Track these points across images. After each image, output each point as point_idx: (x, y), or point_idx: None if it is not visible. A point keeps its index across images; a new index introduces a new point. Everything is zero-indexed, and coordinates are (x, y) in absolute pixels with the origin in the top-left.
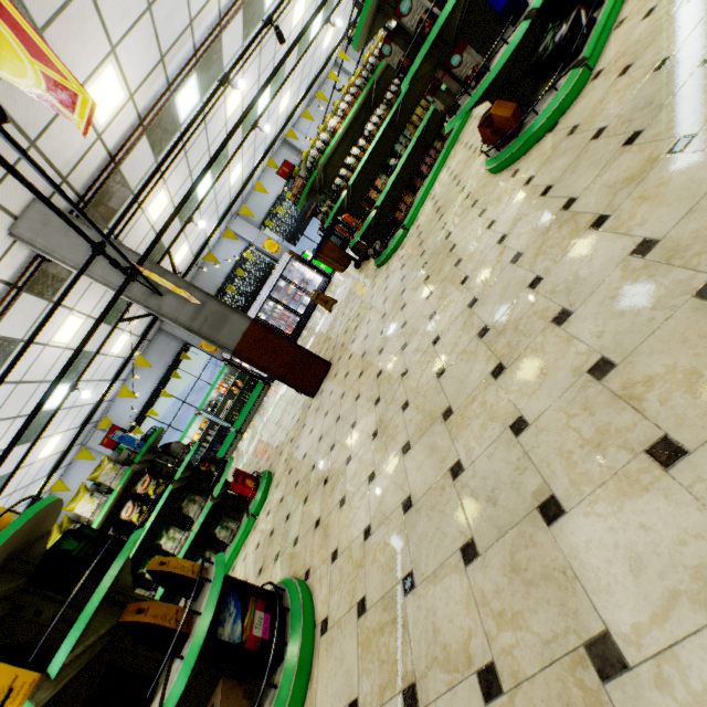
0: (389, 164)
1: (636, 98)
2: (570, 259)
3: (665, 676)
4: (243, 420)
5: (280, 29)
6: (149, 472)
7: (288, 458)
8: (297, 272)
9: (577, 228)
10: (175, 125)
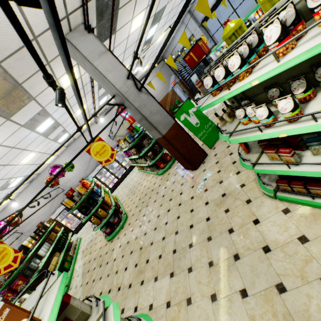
0: None
1: None
2: None
3: None
4: None
5: None
6: (135, 148)
7: (167, 177)
8: None
9: None
10: None
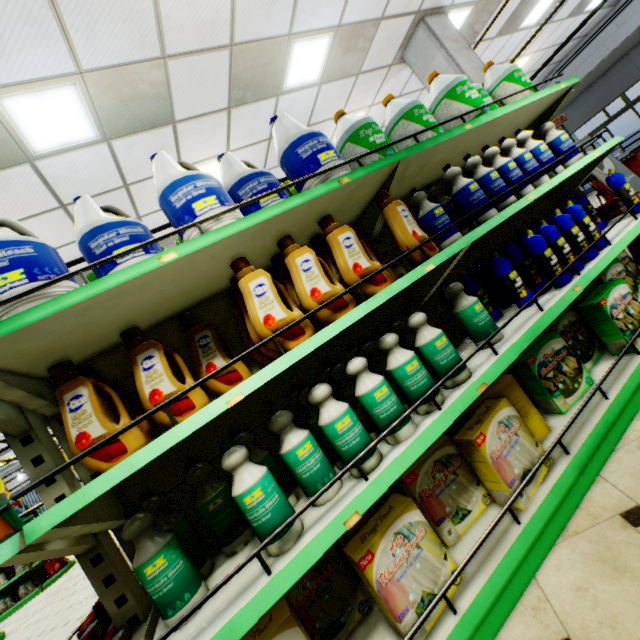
0: None
1: None
2: None
3: None
4: None
5: None
6: None
7: None
8: None
9: None
10: None
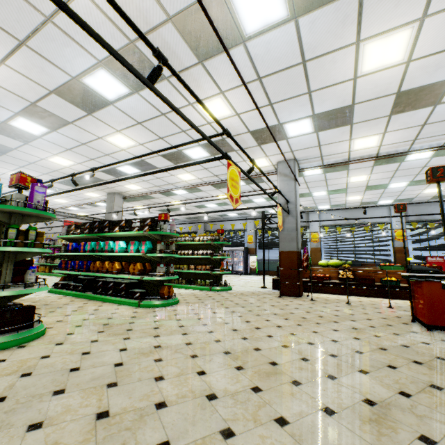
0: None
1: None
2: None
3: None
4: None
5: (135, 213)
6: None
7: None
8: (239, 257)
9: None
10: (175, 194)
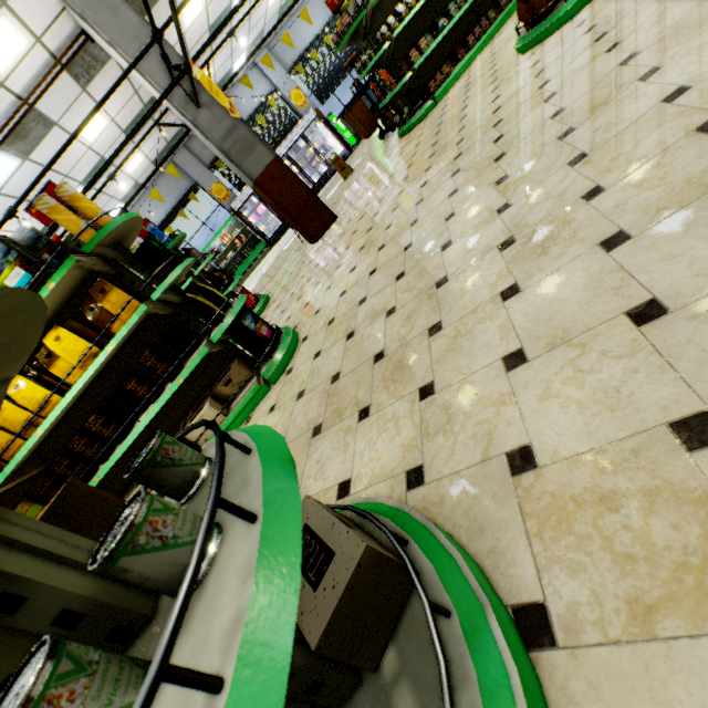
0: (438, 23)
1: (622, 5)
2: (523, 122)
3: (458, 278)
4: (241, 273)
5: None
6: None
7: (287, 284)
8: (319, 135)
9: (538, 102)
10: None
